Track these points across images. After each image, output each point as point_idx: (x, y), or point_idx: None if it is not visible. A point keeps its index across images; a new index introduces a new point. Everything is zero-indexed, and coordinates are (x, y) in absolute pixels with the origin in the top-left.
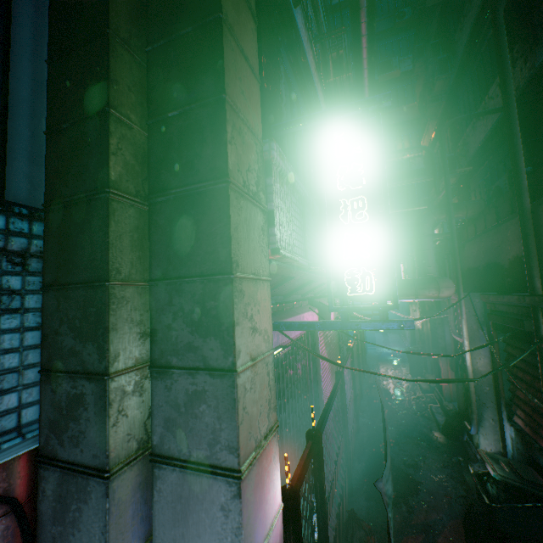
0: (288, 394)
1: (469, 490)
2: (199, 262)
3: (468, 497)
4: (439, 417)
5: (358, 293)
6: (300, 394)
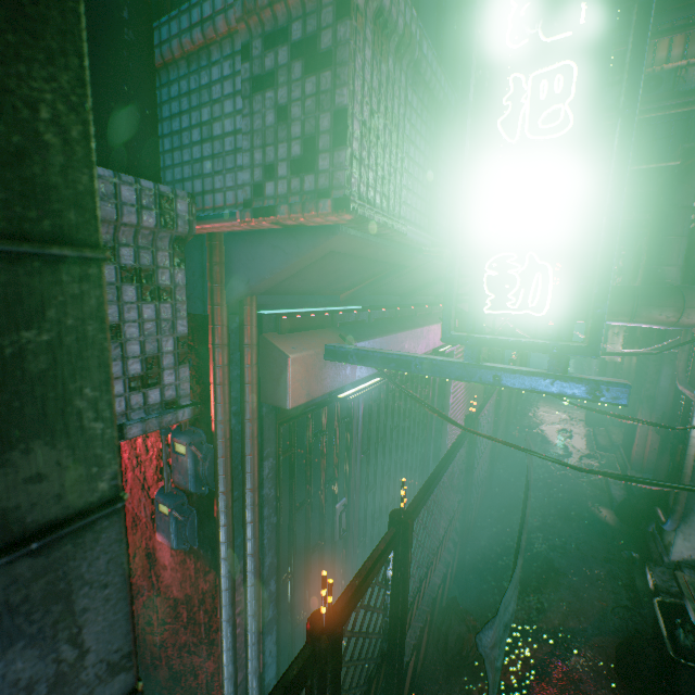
0: (391, 435)
1: (638, 601)
2: None
3: (634, 610)
4: (616, 491)
5: (508, 312)
6: (413, 435)
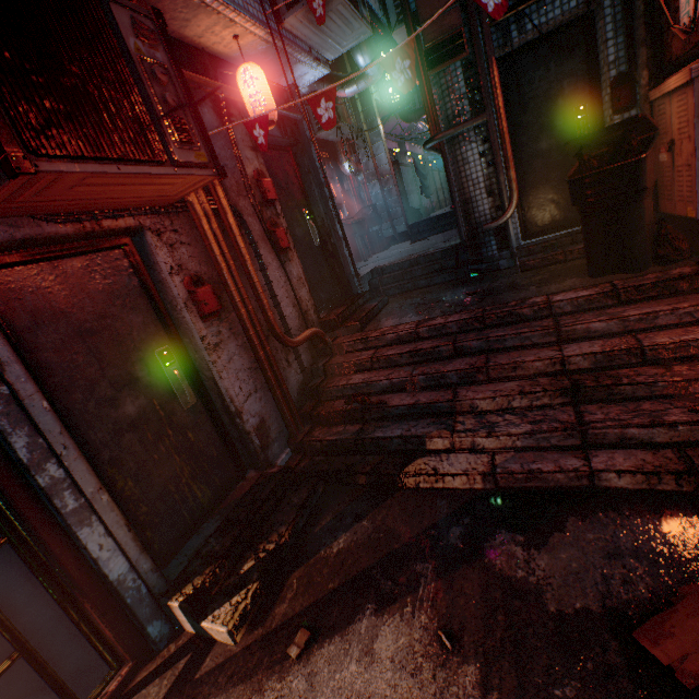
0: None
1: None
2: (365, 93)
3: None
4: None
5: (395, 102)
6: None
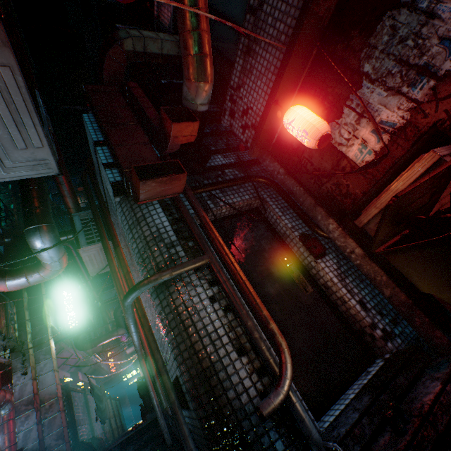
0: None
1: None
2: (40, 313)
3: None
4: None
5: (74, 326)
6: None
